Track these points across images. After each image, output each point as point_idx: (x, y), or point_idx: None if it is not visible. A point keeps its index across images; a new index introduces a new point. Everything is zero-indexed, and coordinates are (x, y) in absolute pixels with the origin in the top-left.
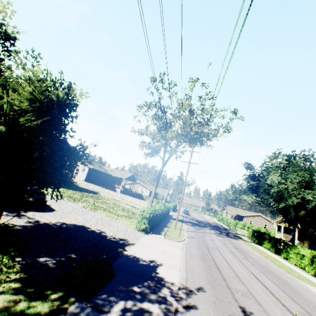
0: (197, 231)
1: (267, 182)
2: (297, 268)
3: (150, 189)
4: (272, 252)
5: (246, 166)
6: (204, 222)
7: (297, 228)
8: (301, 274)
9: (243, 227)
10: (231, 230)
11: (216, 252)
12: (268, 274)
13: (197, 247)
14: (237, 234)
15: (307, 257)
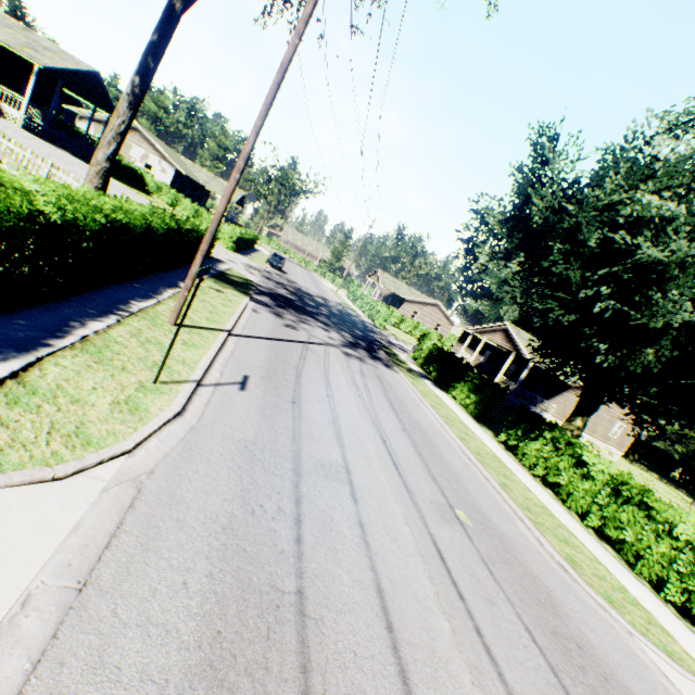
0: (284, 340)
1: (620, 220)
2: (551, 497)
3: (178, 167)
4: (473, 415)
5: (538, 144)
6: (317, 300)
7: (561, 373)
8: (588, 551)
9: (398, 324)
10: (377, 331)
11: (337, 511)
12: (572, 670)
13: (228, 506)
14: (392, 348)
15: (594, 478)
